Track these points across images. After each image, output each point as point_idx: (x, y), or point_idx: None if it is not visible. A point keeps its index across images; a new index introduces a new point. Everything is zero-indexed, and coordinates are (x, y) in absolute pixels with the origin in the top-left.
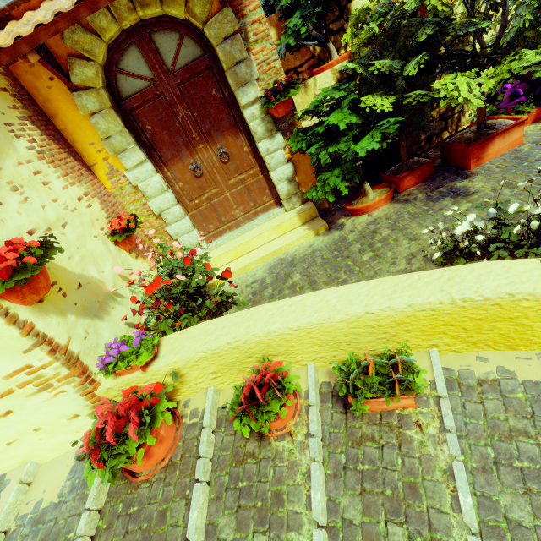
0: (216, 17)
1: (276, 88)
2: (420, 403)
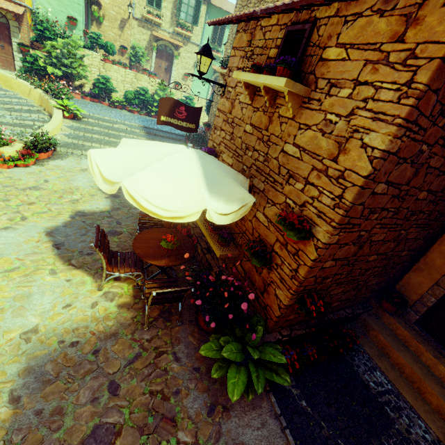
0: (13, 21)
1: (23, 44)
2: None
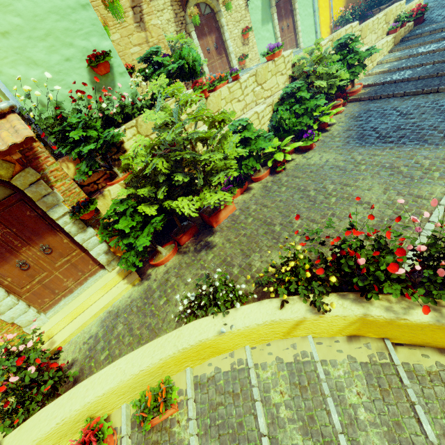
0: (20, 174)
1: (79, 206)
2: (180, 407)
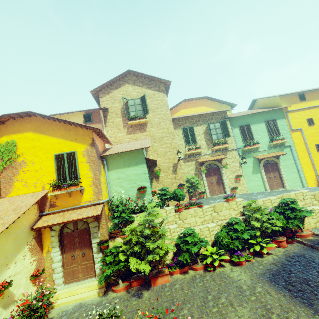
0: (93, 222)
1: (102, 241)
2: None
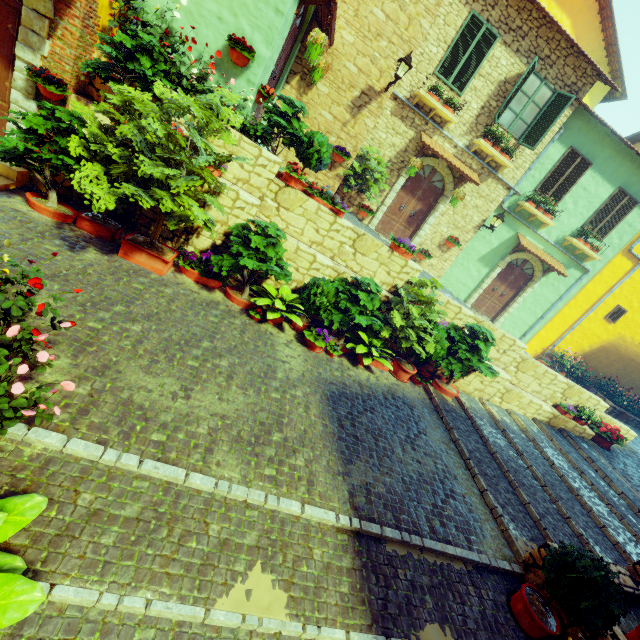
0: None
1: (46, 74)
2: None
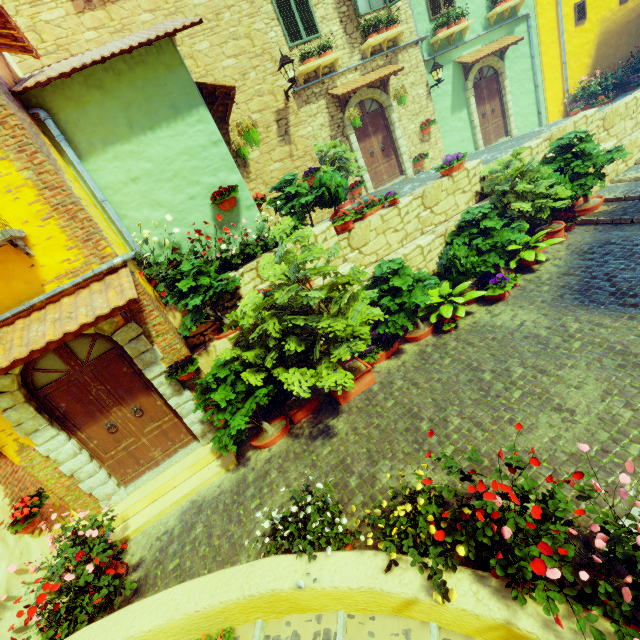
0: (122, 329)
1: (177, 365)
2: None
